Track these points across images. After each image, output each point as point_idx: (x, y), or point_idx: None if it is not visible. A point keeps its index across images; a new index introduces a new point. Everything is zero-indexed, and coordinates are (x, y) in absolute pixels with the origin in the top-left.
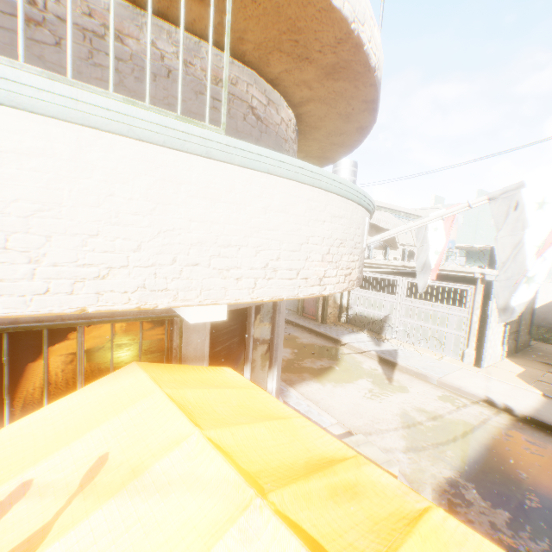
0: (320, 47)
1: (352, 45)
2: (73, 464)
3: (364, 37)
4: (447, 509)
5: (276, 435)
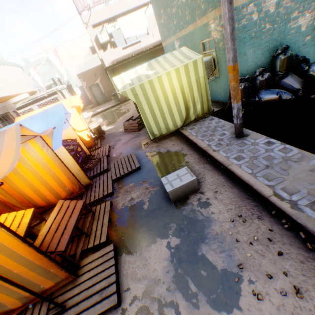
0: None
1: None
2: None
3: None
4: None
5: None
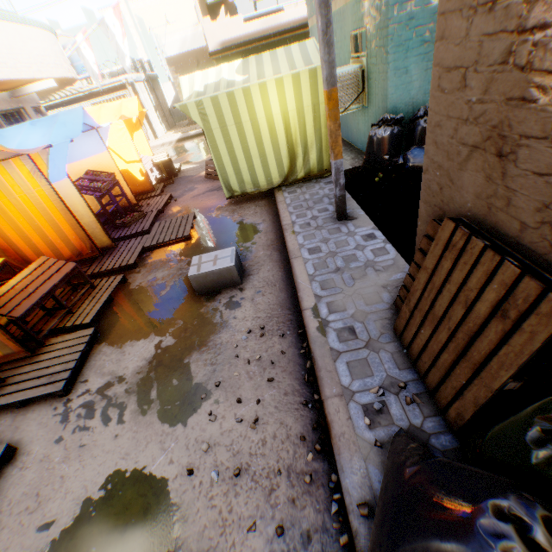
0: None
1: None
2: None
3: None
4: None
5: None
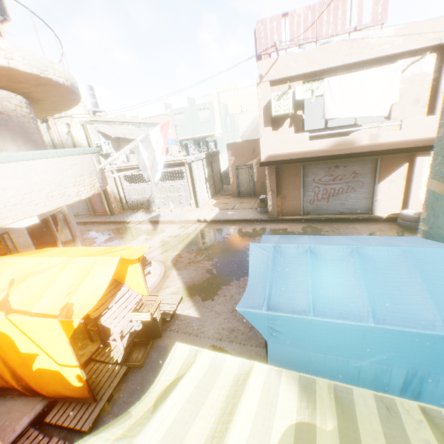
0: (27, 80)
1: (46, 79)
2: (1, 286)
3: (51, 76)
4: (175, 263)
5: (81, 253)
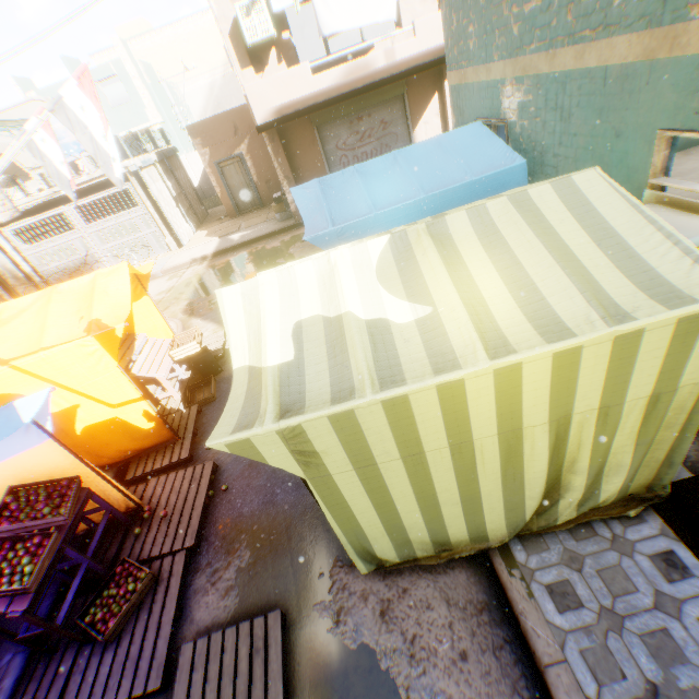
0: None
1: None
2: None
3: None
4: (191, 313)
5: None
